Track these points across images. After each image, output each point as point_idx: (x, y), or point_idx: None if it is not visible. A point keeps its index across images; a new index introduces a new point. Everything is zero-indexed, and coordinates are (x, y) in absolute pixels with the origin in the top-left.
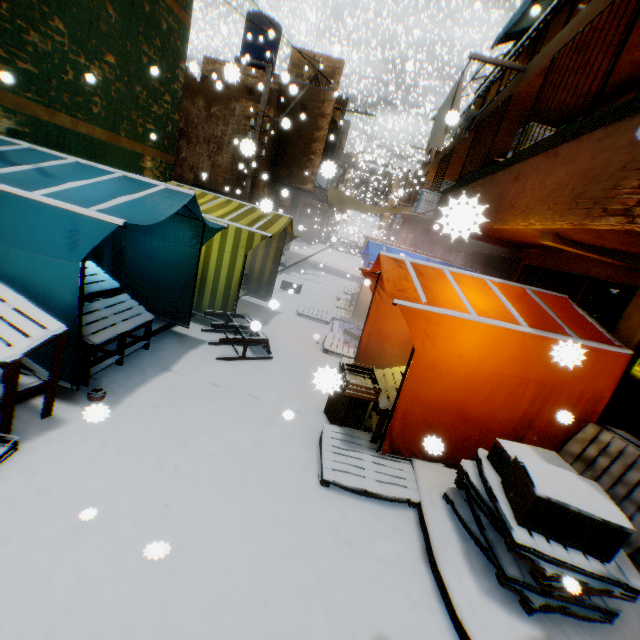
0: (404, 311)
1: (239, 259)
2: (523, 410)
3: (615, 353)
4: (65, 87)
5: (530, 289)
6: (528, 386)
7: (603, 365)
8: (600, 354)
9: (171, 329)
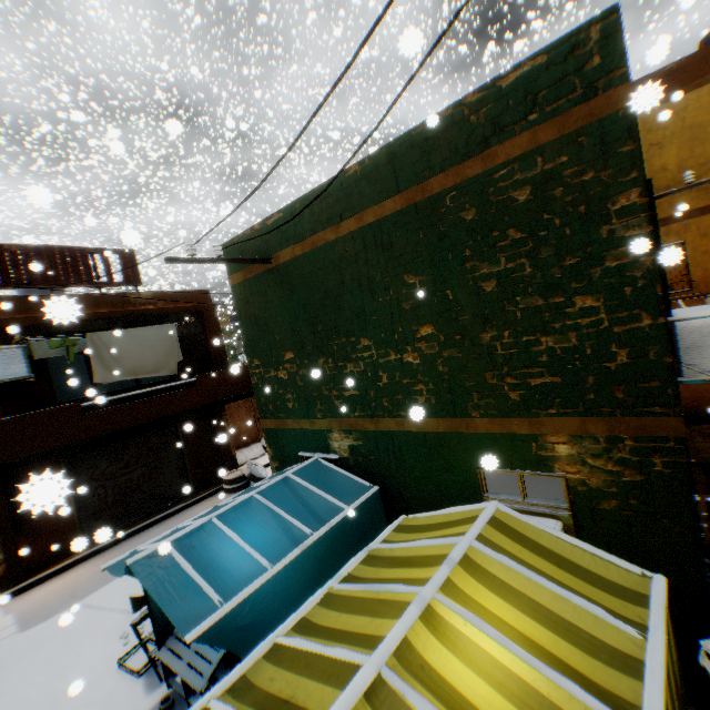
0: None
1: None
2: None
3: None
4: (382, 392)
5: None
6: None
7: None
8: None
9: None
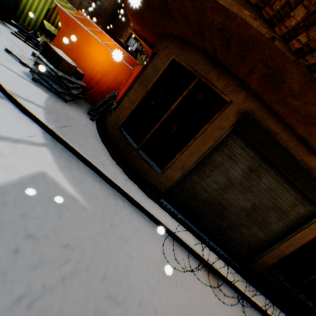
0: (59, 9)
1: (45, 11)
2: (95, 74)
3: (128, 67)
4: None
5: (130, 56)
6: (97, 65)
7: (124, 70)
8: (123, 65)
9: (3, 21)
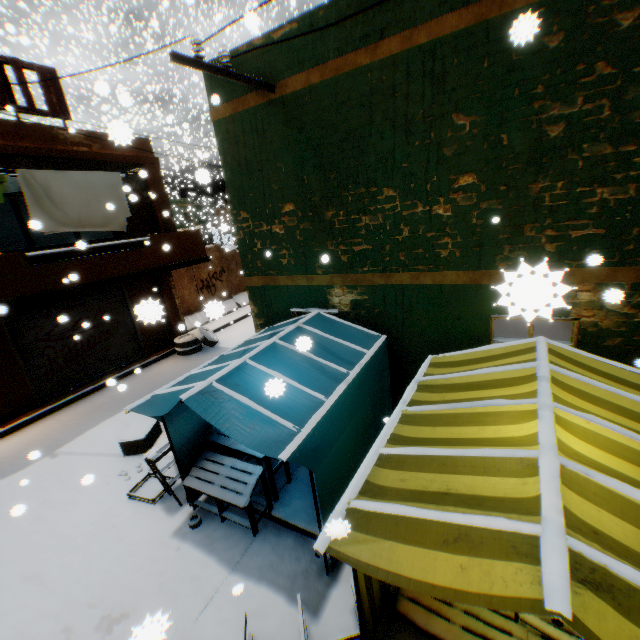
0: None
1: None
2: None
3: None
4: (399, 246)
5: None
6: None
7: None
8: None
9: None
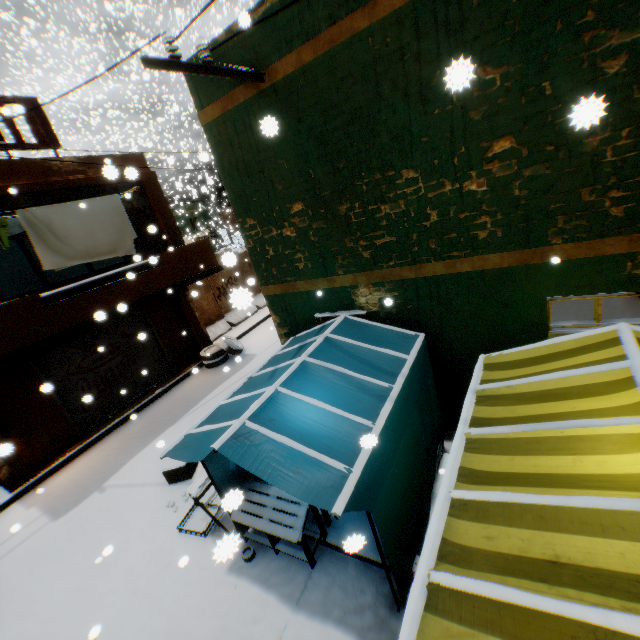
0: None
1: None
2: None
3: None
4: (427, 233)
5: None
6: None
7: None
8: None
9: None
